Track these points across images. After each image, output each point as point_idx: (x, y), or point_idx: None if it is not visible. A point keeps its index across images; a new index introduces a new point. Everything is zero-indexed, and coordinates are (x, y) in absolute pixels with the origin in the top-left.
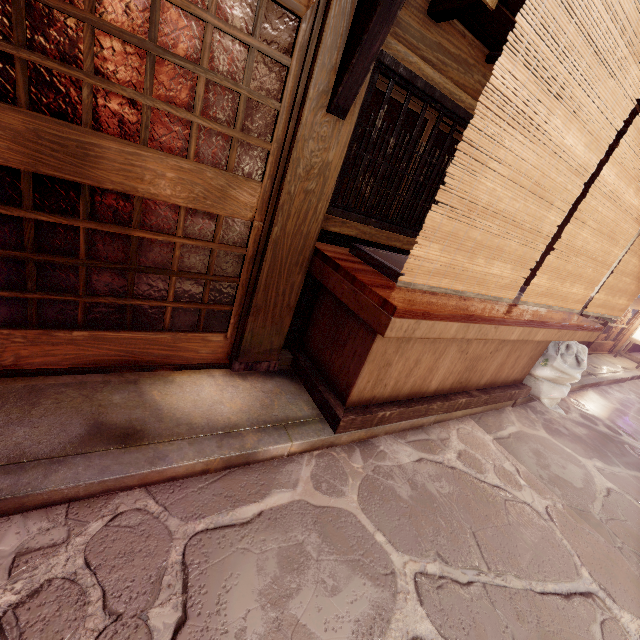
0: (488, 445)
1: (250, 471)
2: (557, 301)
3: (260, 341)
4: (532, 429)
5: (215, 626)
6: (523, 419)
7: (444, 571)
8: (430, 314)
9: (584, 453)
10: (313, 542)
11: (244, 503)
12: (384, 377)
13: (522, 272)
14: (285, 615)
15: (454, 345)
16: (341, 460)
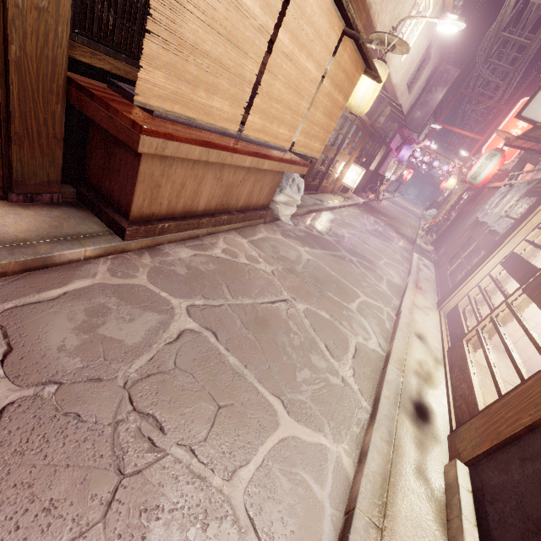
0: (244, 244)
1: (50, 271)
2: (271, 138)
3: (34, 172)
4: (274, 235)
5: (39, 348)
6: (269, 230)
7: (206, 303)
8: (174, 136)
9: (301, 245)
10: (113, 302)
11: (49, 289)
12: (158, 197)
13: (238, 109)
14: (95, 335)
15: (210, 173)
16: (133, 259)
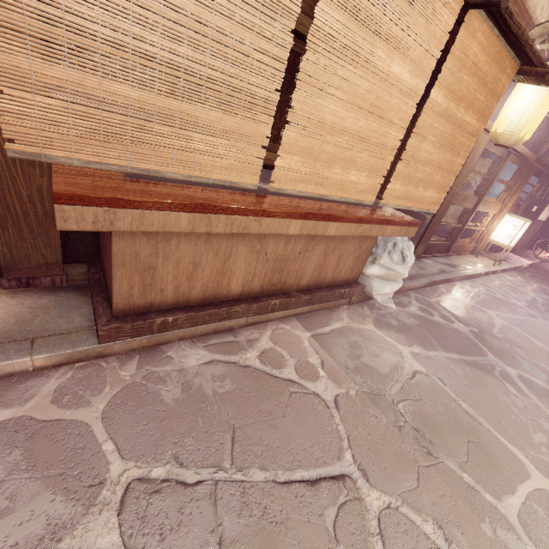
0: (301, 342)
1: None
2: (333, 190)
3: (26, 255)
4: (360, 324)
5: None
6: (355, 315)
7: (173, 473)
8: (127, 201)
9: (406, 341)
10: (10, 461)
11: None
12: (154, 282)
13: (252, 150)
14: None
15: (242, 245)
16: (108, 370)
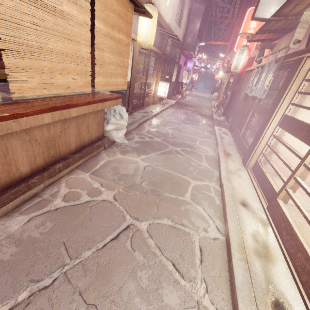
0: (86, 180)
1: None
2: (62, 89)
3: None
4: (114, 156)
5: None
6: (110, 153)
7: (34, 289)
8: None
9: (137, 155)
10: None
11: None
12: None
13: None
14: None
15: (14, 141)
16: None
